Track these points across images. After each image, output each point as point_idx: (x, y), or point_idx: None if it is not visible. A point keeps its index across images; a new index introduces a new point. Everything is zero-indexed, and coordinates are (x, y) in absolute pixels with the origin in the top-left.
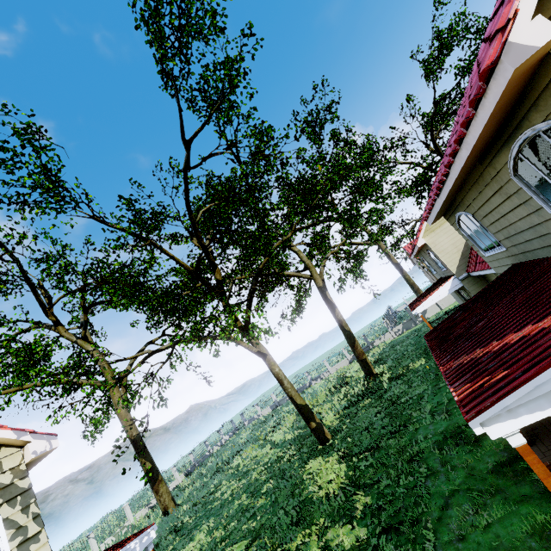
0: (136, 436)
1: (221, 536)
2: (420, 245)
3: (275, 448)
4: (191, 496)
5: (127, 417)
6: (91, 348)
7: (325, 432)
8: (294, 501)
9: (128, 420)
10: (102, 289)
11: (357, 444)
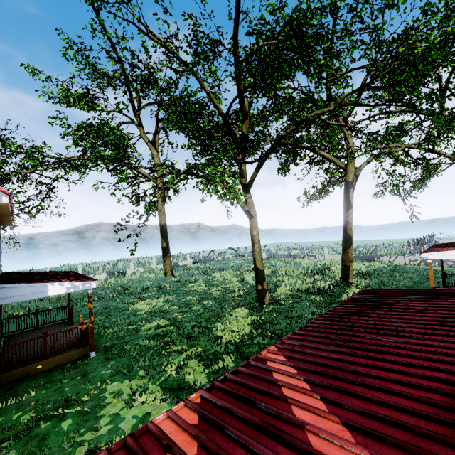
0: (163, 224)
1: (164, 309)
2: None
3: (240, 282)
4: (182, 275)
5: (162, 209)
6: (155, 152)
7: (265, 298)
8: (206, 324)
9: (162, 212)
10: (172, 108)
11: (274, 322)
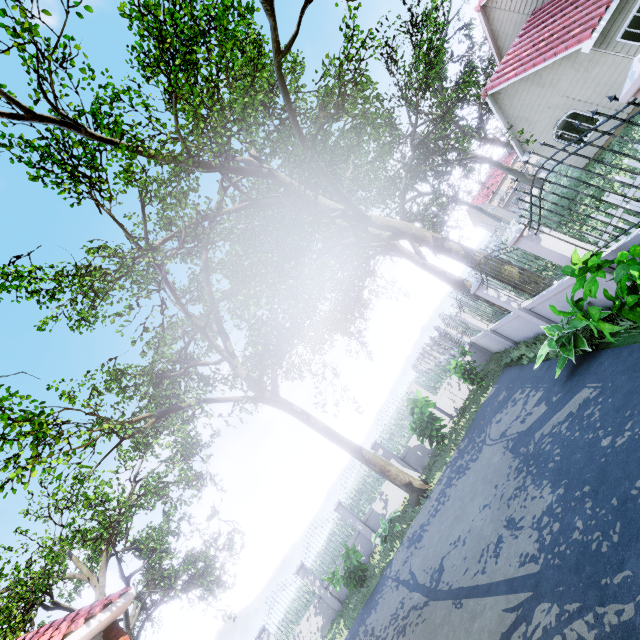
0: None
1: None
2: None
3: None
4: None
5: None
6: None
7: None
8: None
9: None
10: None
11: None
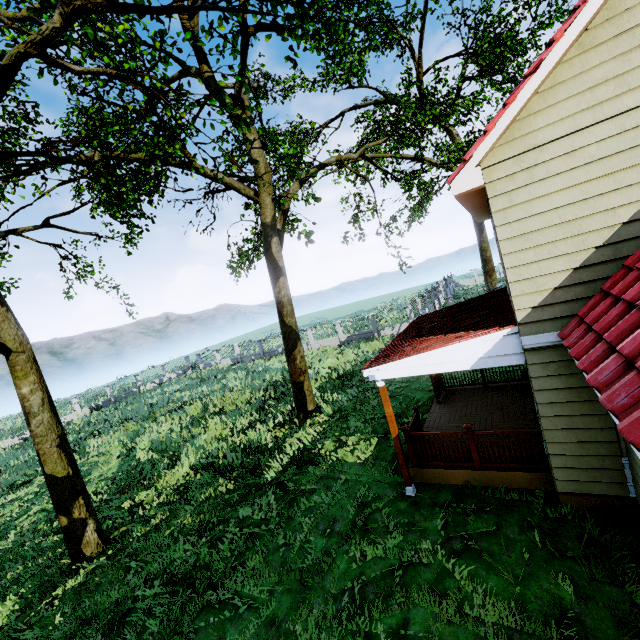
0: None
1: None
2: (461, 190)
3: (123, 458)
4: (21, 466)
5: None
6: None
7: (83, 541)
8: None
9: None
10: None
11: None
